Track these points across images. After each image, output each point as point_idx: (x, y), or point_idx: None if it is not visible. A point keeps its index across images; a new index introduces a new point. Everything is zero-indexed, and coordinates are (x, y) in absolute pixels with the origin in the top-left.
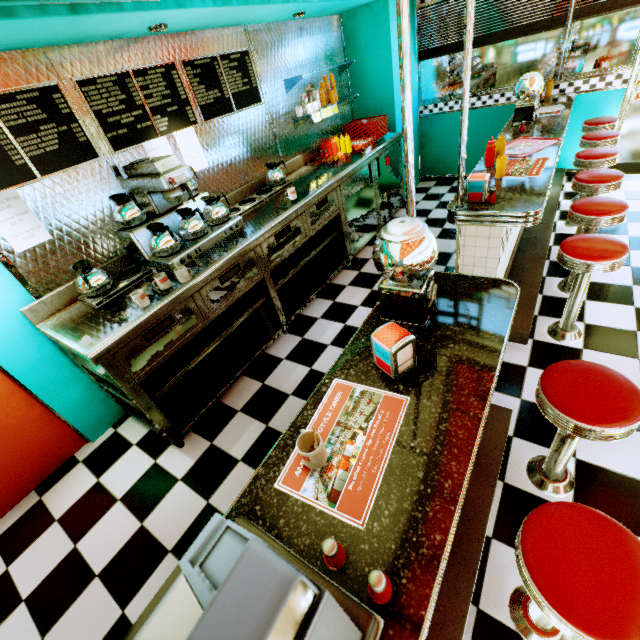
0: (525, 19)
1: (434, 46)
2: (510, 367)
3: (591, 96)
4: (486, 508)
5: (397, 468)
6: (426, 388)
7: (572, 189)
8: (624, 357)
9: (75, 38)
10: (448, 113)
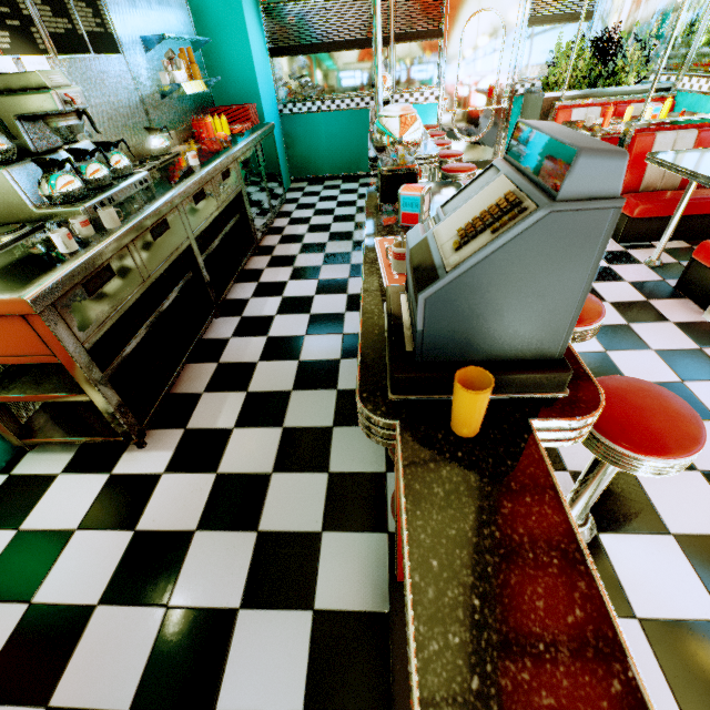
0: (359, 35)
1: (283, 45)
2: None
3: (417, 108)
4: None
5: None
6: None
7: None
8: None
9: None
10: (308, 114)
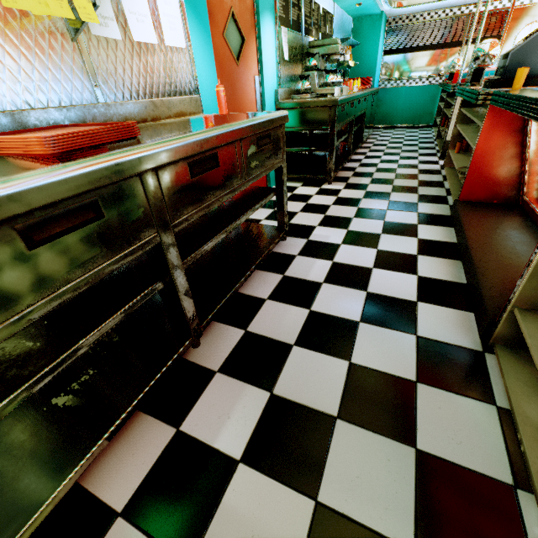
0: (442, 41)
1: (392, 49)
2: None
3: None
4: None
5: None
6: None
7: None
8: None
9: None
10: (395, 87)
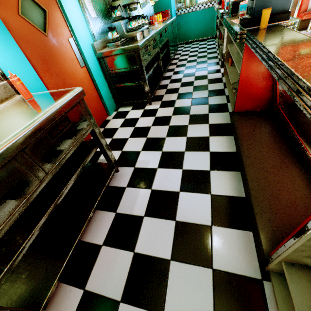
0: None
1: None
2: None
3: None
4: None
5: None
6: None
7: None
8: None
9: None
10: (187, 13)
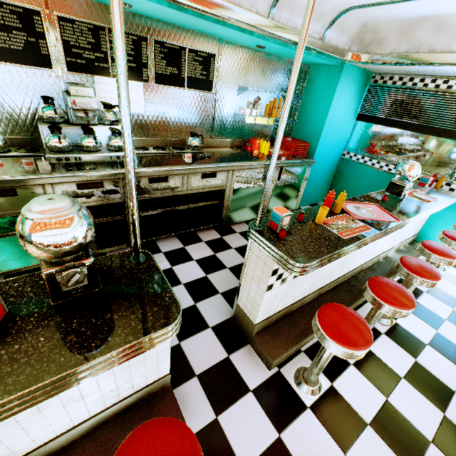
0: (444, 125)
1: (371, 114)
2: (238, 381)
3: None
4: None
5: None
6: None
7: (394, 265)
8: (335, 442)
9: None
10: (362, 164)
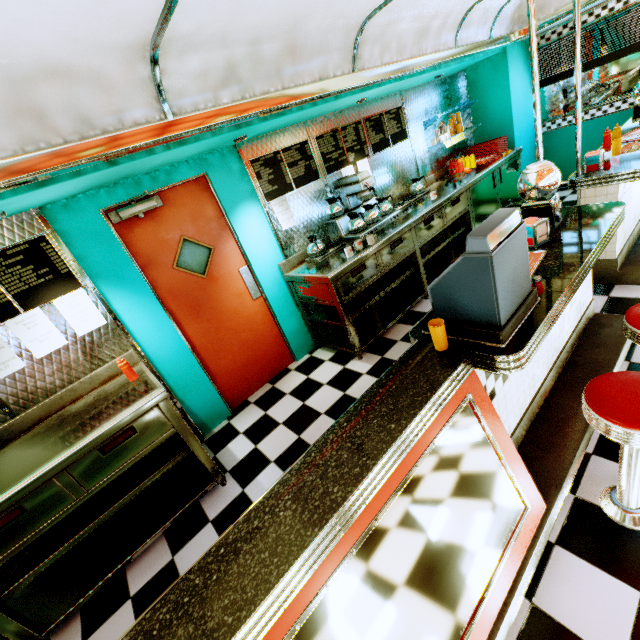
0: None
1: (549, 76)
2: (637, 300)
3: None
4: (611, 365)
5: (541, 269)
6: (556, 247)
7: None
8: None
9: (320, 114)
10: (567, 127)
